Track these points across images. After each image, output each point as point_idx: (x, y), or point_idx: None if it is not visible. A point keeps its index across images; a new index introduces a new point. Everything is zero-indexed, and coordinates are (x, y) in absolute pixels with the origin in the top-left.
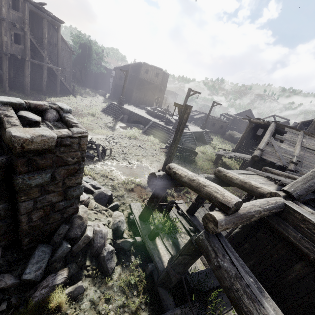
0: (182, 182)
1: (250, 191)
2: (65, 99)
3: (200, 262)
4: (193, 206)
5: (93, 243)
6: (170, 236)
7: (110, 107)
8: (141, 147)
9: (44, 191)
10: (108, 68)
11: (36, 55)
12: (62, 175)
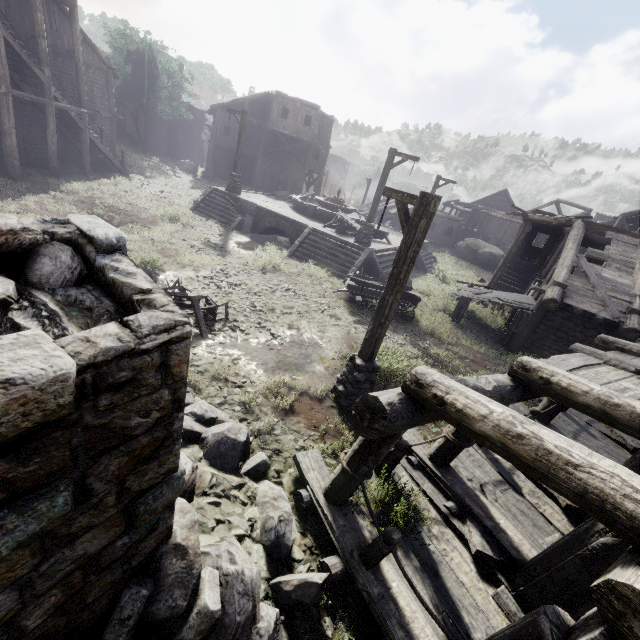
0: (473, 435)
1: (634, 431)
2: (105, 183)
3: (495, 610)
4: (448, 448)
5: (222, 617)
6: (407, 539)
7: (209, 199)
8: (291, 291)
9: (55, 543)
10: (196, 109)
11: (26, 81)
12: (113, 475)
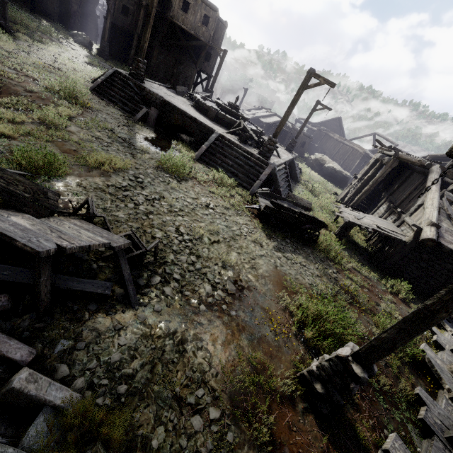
0: None
1: None
2: None
3: None
4: None
5: None
6: None
7: (111, 81)
8: (211, 208)
9: None
10: None
11: None
12: None
